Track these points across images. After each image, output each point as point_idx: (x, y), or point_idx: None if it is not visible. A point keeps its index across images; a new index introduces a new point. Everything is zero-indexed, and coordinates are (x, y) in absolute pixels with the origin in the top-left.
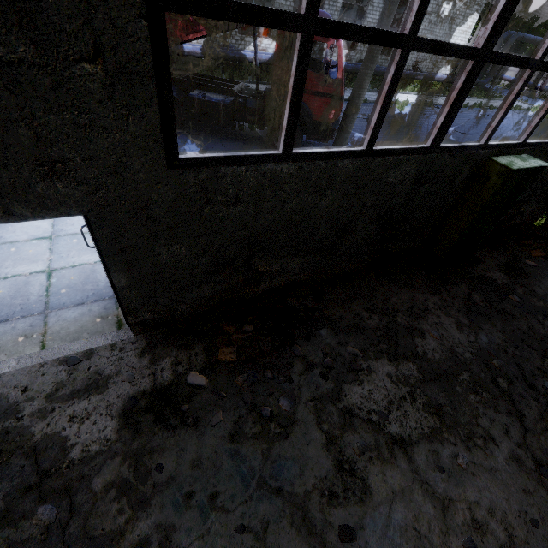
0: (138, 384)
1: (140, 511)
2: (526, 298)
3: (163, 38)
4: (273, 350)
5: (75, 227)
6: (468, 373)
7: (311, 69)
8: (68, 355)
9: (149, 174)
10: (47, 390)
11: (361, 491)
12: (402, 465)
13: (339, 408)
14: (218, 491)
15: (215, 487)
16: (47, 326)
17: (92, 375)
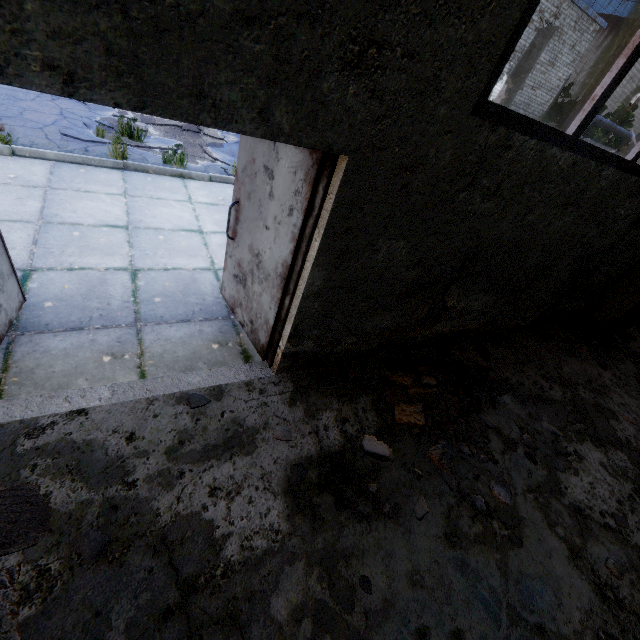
0: (298, 445)
1: None
2: None
3: None
4: (460, 416)
5: (158, 220)
6: None
7: None
8: (188, 391)
9: (449, 112)
10: (166, 440)
11: None
12: None
13: (565, 504)
14: (460, 627)
15: (454, 621)
16: (143, 345)
17: (230, 425)
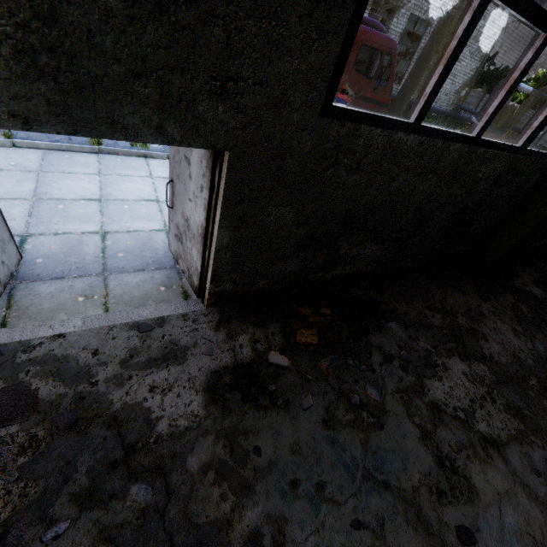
0: (218, 358)
1: (245, 498)
2: None
3: None
4: (350, 337)
5: (124, 193)
6: (536, 379)
7: None
8: (138, 321)
9: (301, 116)
10: (120, 355)
11: (468, 490)
12: (499, 465)
13: (425, 402)
14: (324, 480)
15: (320, 476)
16: (108, 289)
17: (168, 344)
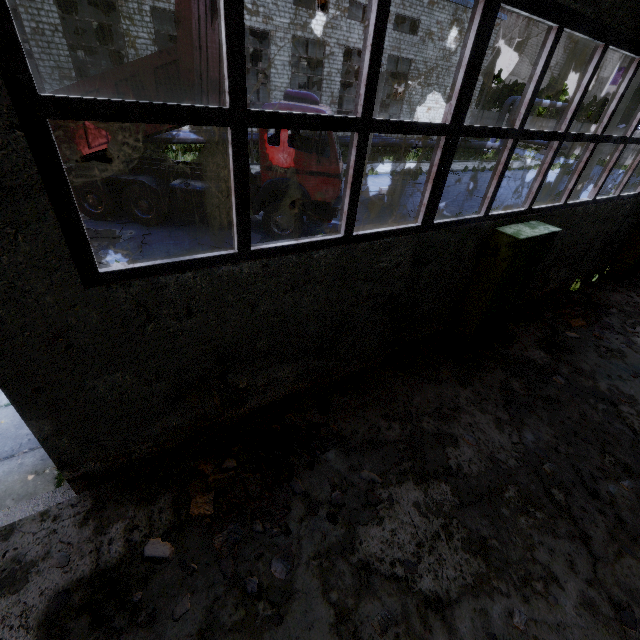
0: (73, 568)
1: None
2: (572, 378)
3: (51, 146)
4: (265, 490)
5: None
6: (515, 487)
7: (306, 149)
8: None
9: (59, 296)
10: None
11: None
12: None
13: (353, 563)
14: None
15: None
16: None
17: (8, 564)
